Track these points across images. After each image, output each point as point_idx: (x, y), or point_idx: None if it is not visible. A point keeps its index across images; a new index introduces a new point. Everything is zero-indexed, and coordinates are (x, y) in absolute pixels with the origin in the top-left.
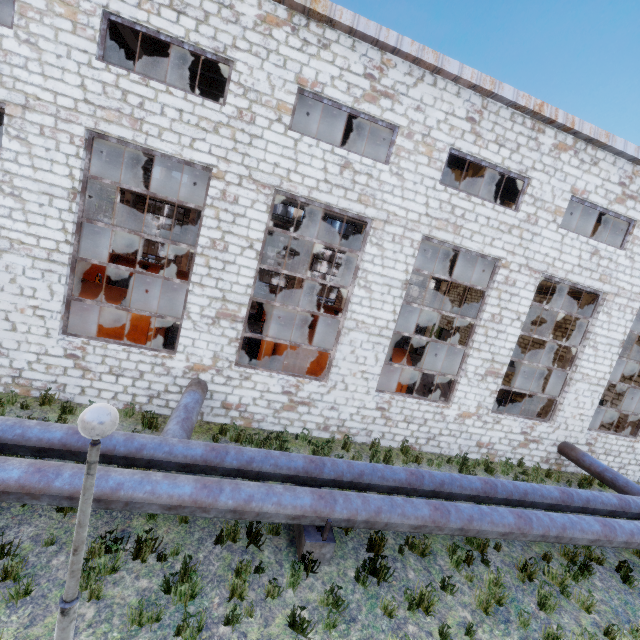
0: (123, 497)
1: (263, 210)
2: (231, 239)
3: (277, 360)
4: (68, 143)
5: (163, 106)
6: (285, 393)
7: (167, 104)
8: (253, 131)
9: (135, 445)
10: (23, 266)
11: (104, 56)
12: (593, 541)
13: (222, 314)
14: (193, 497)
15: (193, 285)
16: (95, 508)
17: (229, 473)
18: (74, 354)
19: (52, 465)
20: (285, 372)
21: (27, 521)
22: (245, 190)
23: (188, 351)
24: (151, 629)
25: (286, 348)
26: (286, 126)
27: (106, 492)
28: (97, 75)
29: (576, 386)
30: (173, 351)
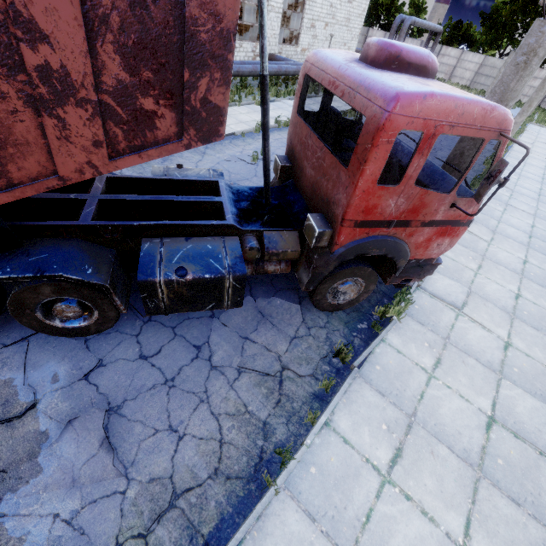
0: None
1: None
2: None
3: None
4: None
5: None
6: None
7: None
8: None
9: None
10: None
11: None
12: (276, 72)
13: None
14: None
15: None
16: None
17: None
18: None
19: None
20: None
21: None
22: None
23: None
24: None
25: None
26: None
27: None
28: None
29: (270, 15)
30: None
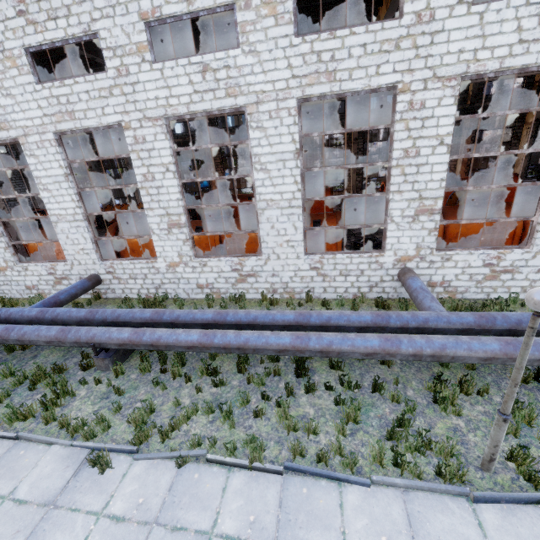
0: (449, 353)
1: (450, 103)
2: (421, 143)
3: (447, 240)
4: (287, 116)
5: (349, 49)
6: (486, 265)
7: (352, 45)
8: (433, 28)
9: (420, 319)
10: (276, 216)
11: (296, 32)
12: None
13: (420, 211)
14: (502, 351)
15: (392, 194)
16: (428, 361)
17: (500, 333)
18: (315, 267)
19: (391, 336)
20: (482, 247)
21: (369, 370)
22: (430, 92)
23: (394, 248)
24: (514, 437)
25: (454, 227)
26: (468, 4)
27: (436, 351)
28: (297, 51)
29: None
30: (380, 250)
